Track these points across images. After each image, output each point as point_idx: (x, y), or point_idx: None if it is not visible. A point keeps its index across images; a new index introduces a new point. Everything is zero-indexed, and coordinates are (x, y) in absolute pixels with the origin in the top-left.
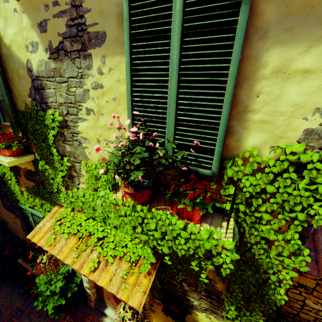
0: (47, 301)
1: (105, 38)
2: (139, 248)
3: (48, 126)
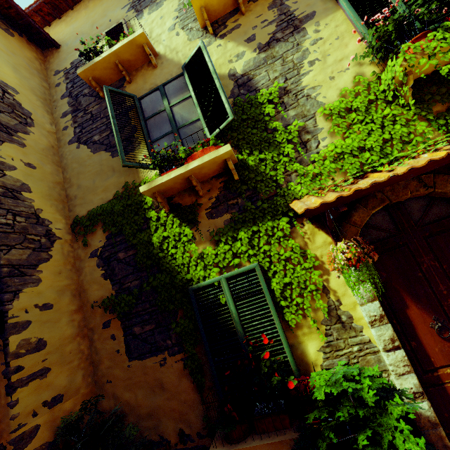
0: (383, 435)
1: (315, 14)
2: None
3: (261, 106)
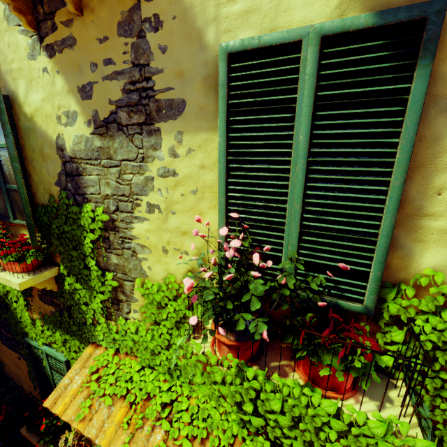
0: None
1: (183, 108)
2: (232, 422)
3: (84, 226)
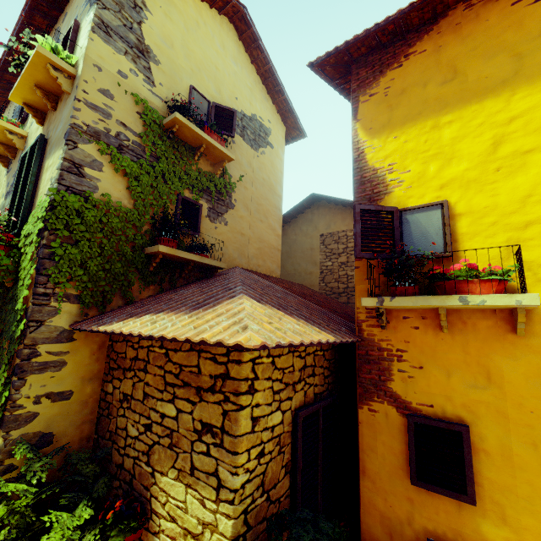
0: None
1: None
2: None
3: None
